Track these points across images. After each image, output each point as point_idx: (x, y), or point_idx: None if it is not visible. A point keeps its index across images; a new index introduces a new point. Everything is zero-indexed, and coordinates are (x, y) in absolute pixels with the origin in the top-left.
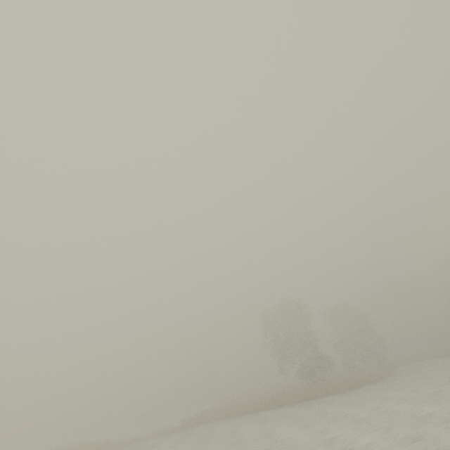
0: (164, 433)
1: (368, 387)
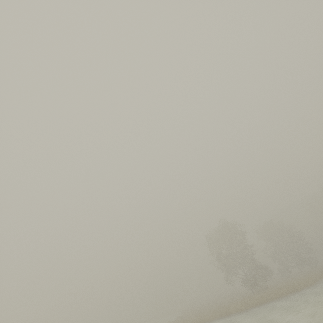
0: None
1: (305, 290)
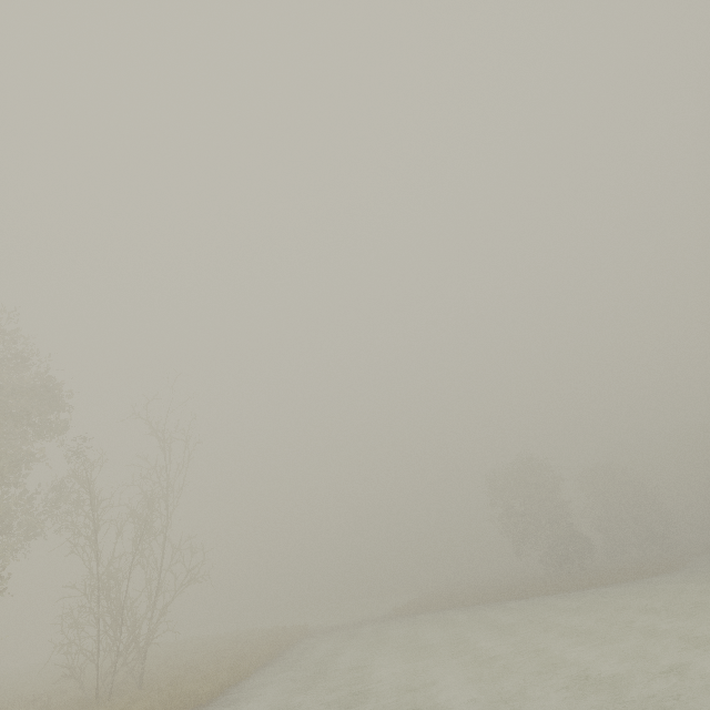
0: (375, 621)
1: (653, 579)
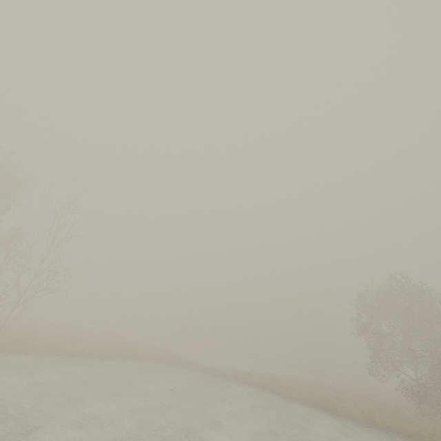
0: (210, 371)
1: None
